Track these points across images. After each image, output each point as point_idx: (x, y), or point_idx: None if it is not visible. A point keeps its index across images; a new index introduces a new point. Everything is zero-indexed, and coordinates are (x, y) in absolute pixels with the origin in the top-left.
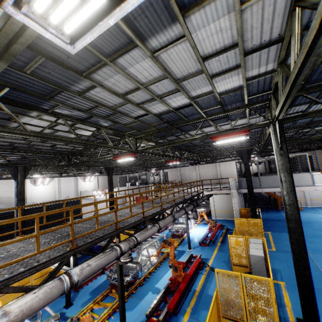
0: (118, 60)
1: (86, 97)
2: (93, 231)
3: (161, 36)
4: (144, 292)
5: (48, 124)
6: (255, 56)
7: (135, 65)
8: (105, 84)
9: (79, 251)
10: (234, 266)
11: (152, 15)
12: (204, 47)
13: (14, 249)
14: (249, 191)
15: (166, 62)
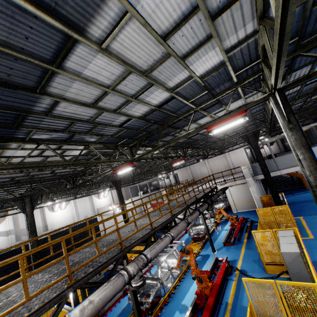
0: (66, 64)
1: (56, 115)
2: (94, 258)
3: (99, 20)
4: (170, 311)
5: (34, 152)
6: (226, 18)
7: (88, 66)
8: (68, 97)
9: (79, 286)
10: (267, 266)
11: None
12: (158, 22)
13: (15, 293)
14: (266, 177)
15: (122, 53)
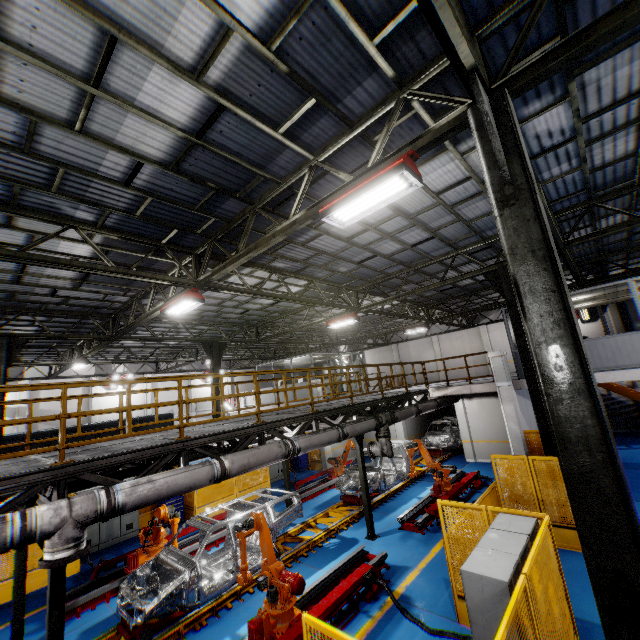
0: None
1: None
2: None
3: None
4: None
5: None
6: None
7: None
8: None
9: None
10: (462, 601)
11: None
12: None
13: None
14: (530, 379)
15: None
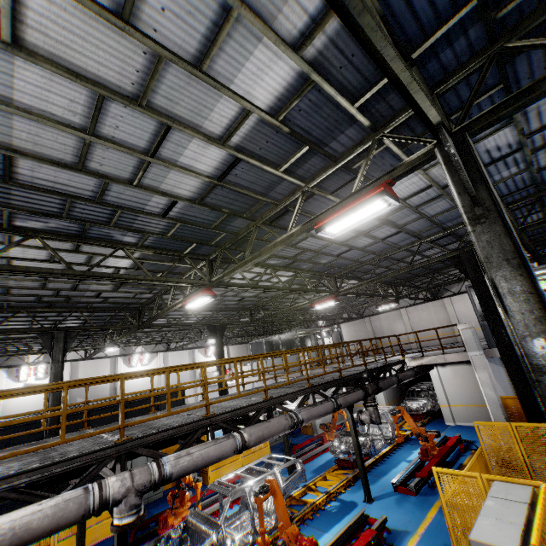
0: None
1: (27, 185)
2: (48, 446)
3: None
4: None
5: (40, 253)
6: None
7: (16, 85)
8: (24, 148)
9: None
10: None
11: None
12: None
13: None
14: (502, 350)
15: (60, 55)
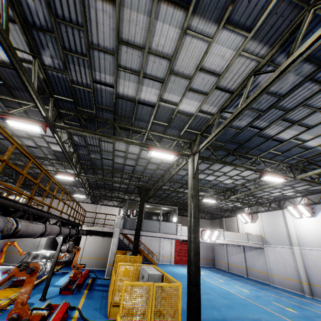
0: (163, 5)
1: (85, 2)
2: None
3: (202, 23)
4: None
5: None
6: (217, 94)
7: (165, 24)
8: (123, 13)
9: None
10: (114, 307)
11: (214, 3)
12: (208, 60)
13: None
14: (138, 227)
15: (183, 46)
